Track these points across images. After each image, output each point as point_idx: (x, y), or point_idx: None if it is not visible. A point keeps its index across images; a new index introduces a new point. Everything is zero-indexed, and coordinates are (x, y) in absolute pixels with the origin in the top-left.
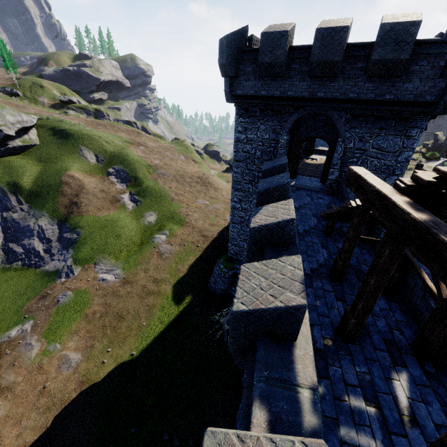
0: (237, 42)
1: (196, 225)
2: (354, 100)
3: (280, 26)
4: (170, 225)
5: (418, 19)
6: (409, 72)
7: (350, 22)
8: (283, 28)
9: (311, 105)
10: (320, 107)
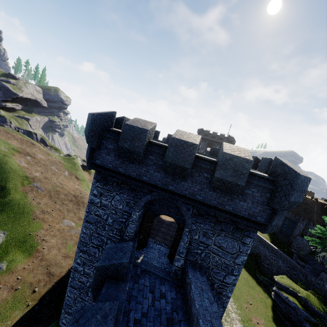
0: (103, 121)
1: (47, 255)
2: (200, 202)
3: (142, 123)
4: (15, 252)
5: (251, 159)
6: (244, 194)
7: (199, 141)
8: (144, 126)
9: (163, 194)
10: (171, 197)
